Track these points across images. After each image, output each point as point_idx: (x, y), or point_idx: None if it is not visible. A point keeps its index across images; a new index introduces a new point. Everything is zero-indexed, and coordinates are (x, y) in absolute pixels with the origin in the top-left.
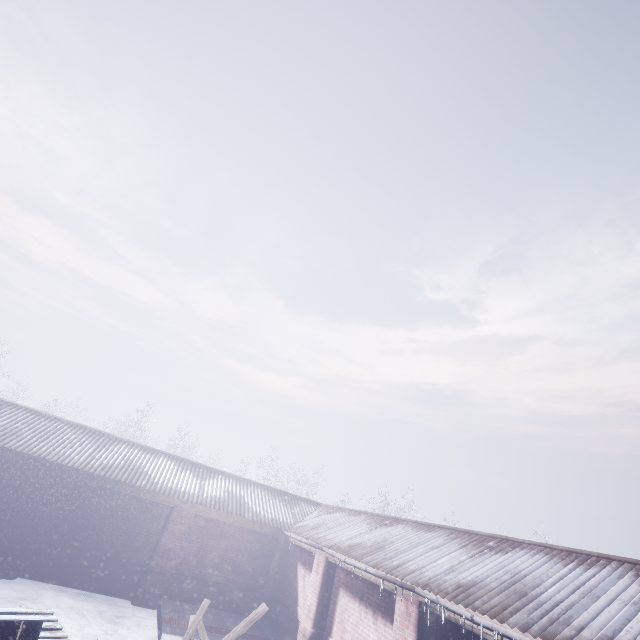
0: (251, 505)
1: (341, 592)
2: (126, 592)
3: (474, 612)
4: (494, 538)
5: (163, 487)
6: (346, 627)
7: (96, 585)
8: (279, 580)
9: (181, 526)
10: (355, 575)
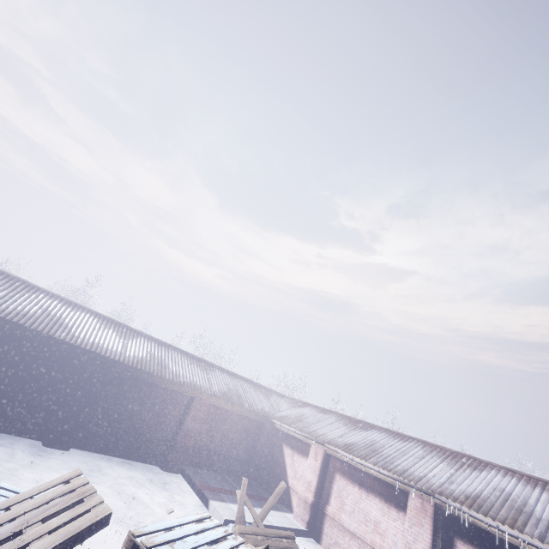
0: (245, 397)
1: (338, 476)
2: (155, 460)
3: (492, 520)
4: (463, 455)
5: (185, 380)
6: (345, 501)
7: (132, 455)
8: (265, 454)
9: (200, 413)
10: (353, 467)
